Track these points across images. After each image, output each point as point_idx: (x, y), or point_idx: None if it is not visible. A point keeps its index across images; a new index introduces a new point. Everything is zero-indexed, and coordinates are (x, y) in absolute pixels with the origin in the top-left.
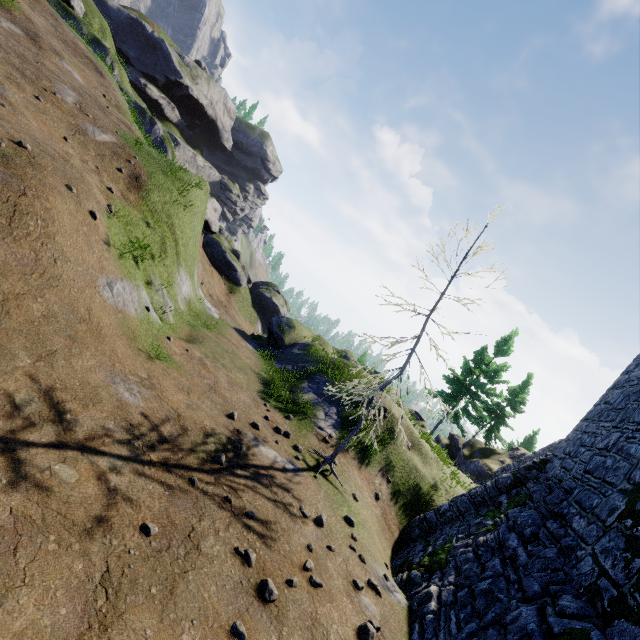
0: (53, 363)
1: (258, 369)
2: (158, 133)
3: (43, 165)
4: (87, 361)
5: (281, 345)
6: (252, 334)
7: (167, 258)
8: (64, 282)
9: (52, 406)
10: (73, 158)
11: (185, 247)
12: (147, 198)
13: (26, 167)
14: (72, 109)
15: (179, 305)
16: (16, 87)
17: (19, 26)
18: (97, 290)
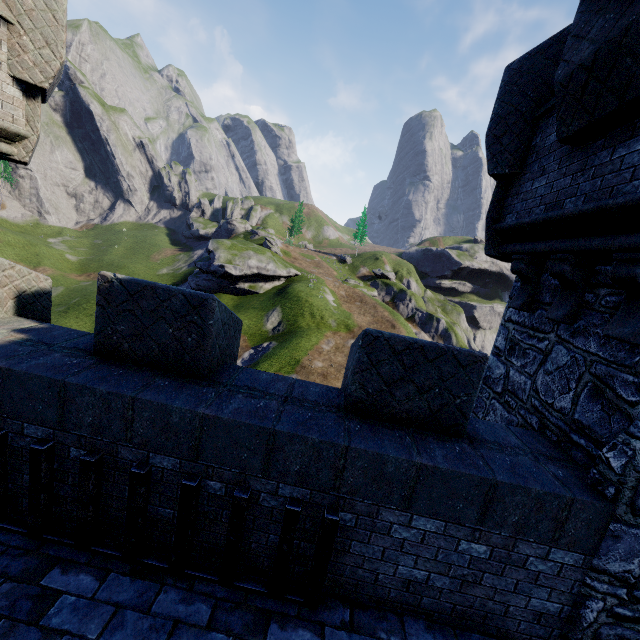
0: None
1: None
2: (442, 326)
3: None
4: None
5: None
6: None
7: None
8: None
9: None
10: None
11: None
12: None
13: None
14: None
15: None
16: None
17: (355, 337)
18: None
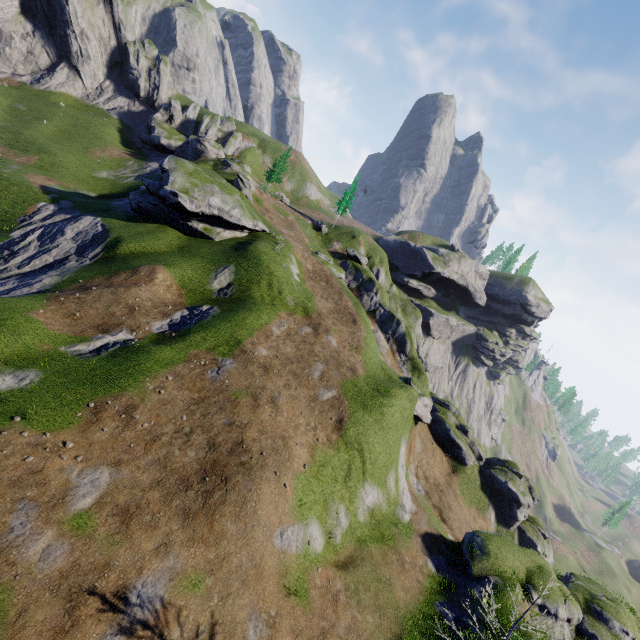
0: (226, 602)
1: (407, 609)
2: (401, 330)
3: (268, 462)
4: (244, 600)
5: (468, 573)
6: (448, 542)
7: (351, 480)
8: (254, 540)
9: (211, 636)
10: (300, 427)
11: (373, 463)
12: (344, 435)
13: (258, 470)
14: (315, 382)
15: (358, 517)
16: (287, 389)
17: (312, 325)
18: (271, 540)
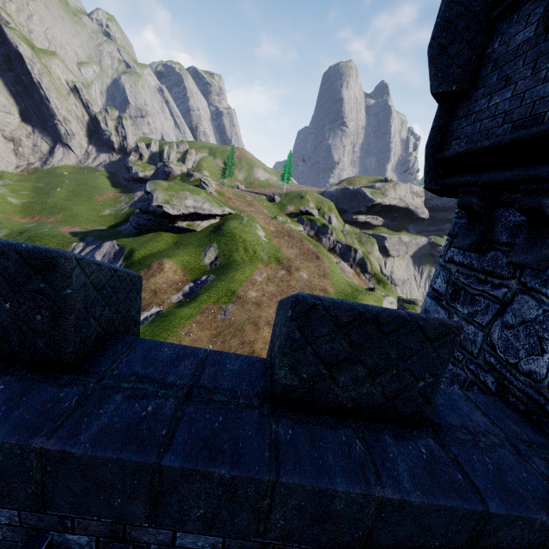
0: None
1: None
2: (359, 256)
3: None
4: None
5: None
6: None
7: None
8: None
9: None
10: None
11: None
12: None
13: None
14: None
15: None
16: None
17: (285, 268)
18: None
